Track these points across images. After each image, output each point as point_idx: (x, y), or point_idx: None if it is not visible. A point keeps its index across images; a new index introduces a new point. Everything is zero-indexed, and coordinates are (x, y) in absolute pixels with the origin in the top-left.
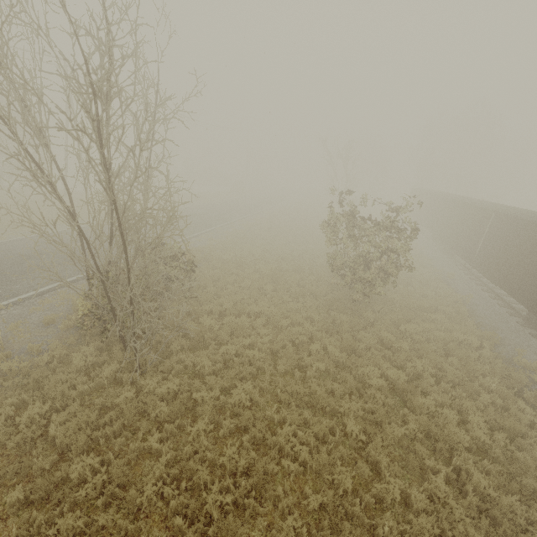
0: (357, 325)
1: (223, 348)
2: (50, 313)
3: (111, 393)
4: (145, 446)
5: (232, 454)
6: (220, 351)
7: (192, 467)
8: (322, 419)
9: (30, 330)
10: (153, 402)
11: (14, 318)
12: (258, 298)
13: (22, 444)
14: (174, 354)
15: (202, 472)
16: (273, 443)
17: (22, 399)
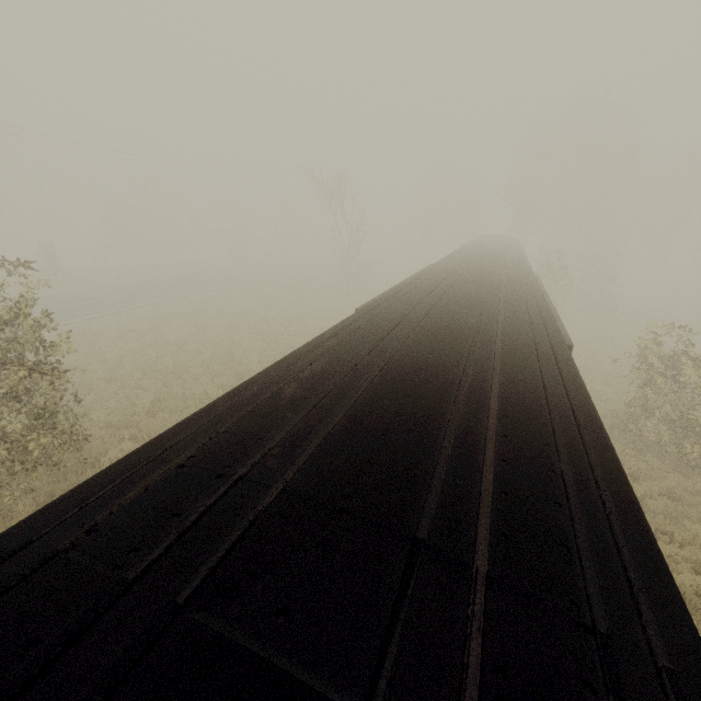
0: None
1: None
2: None
3: None
4: None
5: None
6: None
7: None
8: None
9: None
10: None
11: None
12: None
13: None
14: None
15: None
16: None
17: None
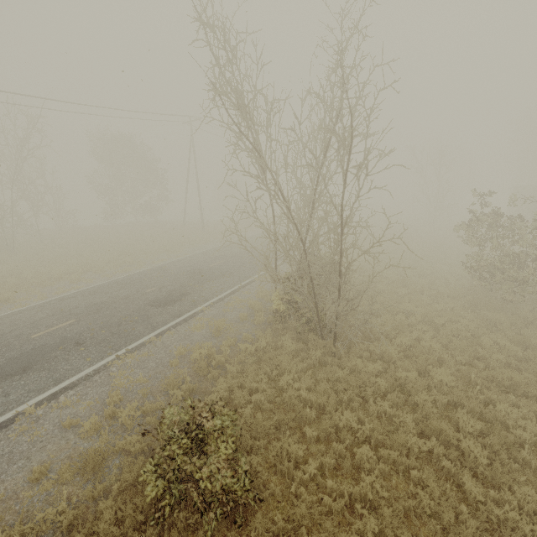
0: (517, 323)
1: (398, 340)
2: (238, 313)
3: (327, 370)
4: (379, 410)
5: (467, 419)
6: (395, 342)
7: (434, 427)
8: (529, 403)
9: (233, 325)
10: (366, 378)
11: (216, 316)
12: (399, 300)
13: (288, 400)
14: (354, 345)
15: (448, 430)
16: (490, 418)
17: (264, 372)
